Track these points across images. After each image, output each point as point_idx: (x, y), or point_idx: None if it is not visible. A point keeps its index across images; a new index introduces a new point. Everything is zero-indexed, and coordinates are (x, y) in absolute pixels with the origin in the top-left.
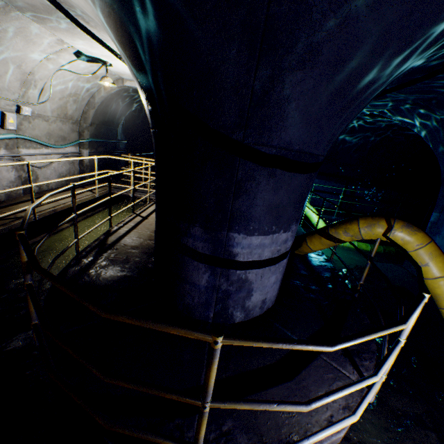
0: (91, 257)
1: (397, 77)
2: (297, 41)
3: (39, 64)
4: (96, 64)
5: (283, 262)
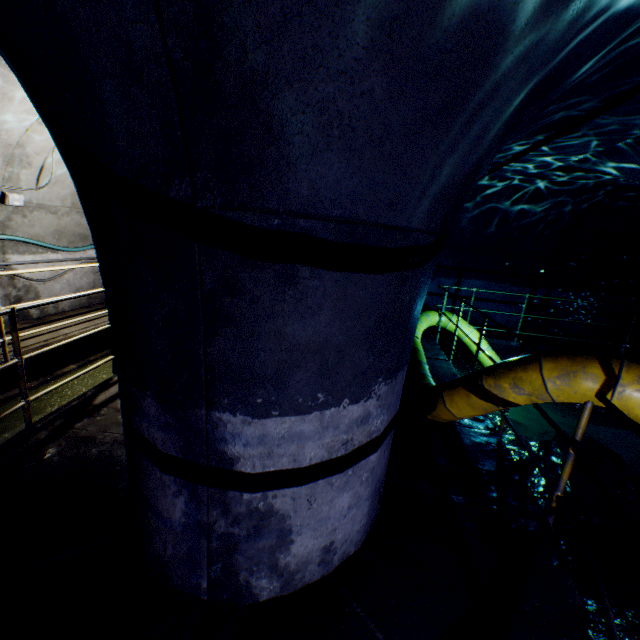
0: (48, 432)
1: (588, 37)
2: None
3: (28, 132)
4: None
5: (368, 461)
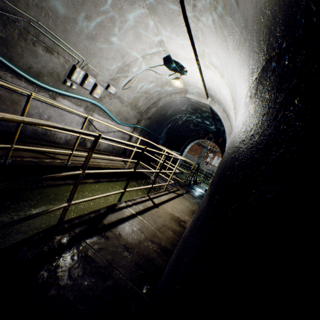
0: (69, 236)
1: None
2: None
3: (136, 60)
4: (174, 72)
5: None
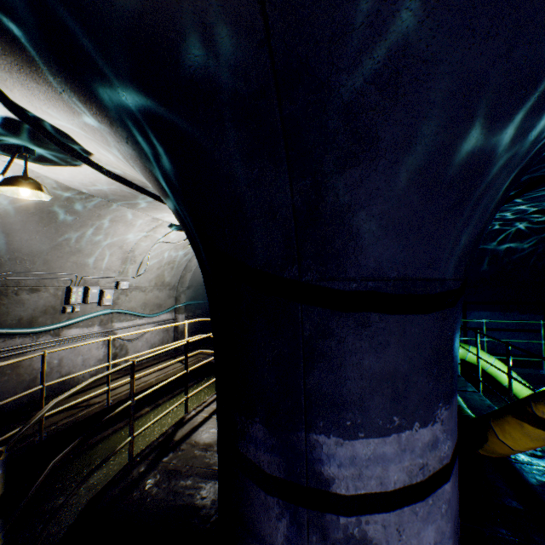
0: (145, 465)
1: (543, 143)
2: (335, 133)
3: (138, 242)
4: None
5: (444, 490)
